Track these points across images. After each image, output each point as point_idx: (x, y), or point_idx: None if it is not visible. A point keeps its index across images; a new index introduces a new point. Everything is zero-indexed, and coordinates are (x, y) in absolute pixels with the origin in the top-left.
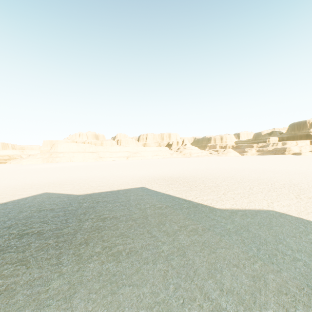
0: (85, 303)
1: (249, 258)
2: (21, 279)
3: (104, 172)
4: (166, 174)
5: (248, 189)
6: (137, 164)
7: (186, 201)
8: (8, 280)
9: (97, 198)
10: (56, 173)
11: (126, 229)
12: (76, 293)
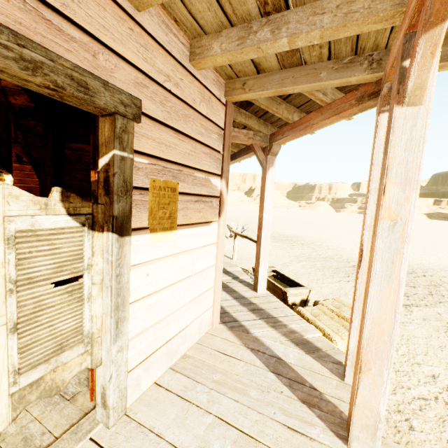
0: None
1: None
2: None
3: None
4: None
5: None
6: None
7: None
8: None
9: None
10: None
11: None
12: None
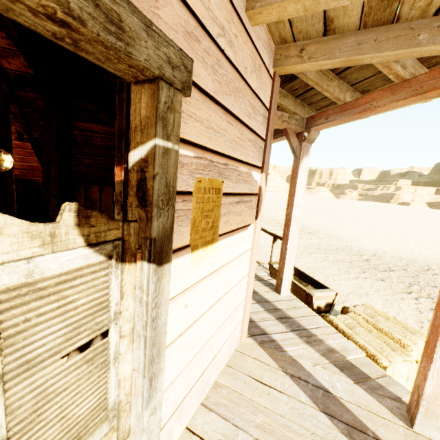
0: None
1: None
2: None
3: None
4: None
5: None
6: None
7: None
8: None
9: None
10: None
11: None
12: None
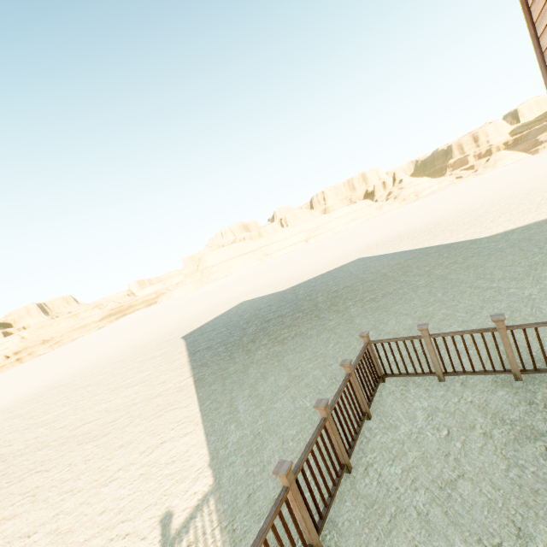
0: (366, 320)
1: (527, 257)
2: (300, 330)
3: (288, 267)
4: (386, 235)
5: (538, 201)
6: (328, 243)
7: (432, 247)
8: (291, 333)
9: (309, 284)
10: (228, 289)
11: (368, 287)
12: (354, 320)
